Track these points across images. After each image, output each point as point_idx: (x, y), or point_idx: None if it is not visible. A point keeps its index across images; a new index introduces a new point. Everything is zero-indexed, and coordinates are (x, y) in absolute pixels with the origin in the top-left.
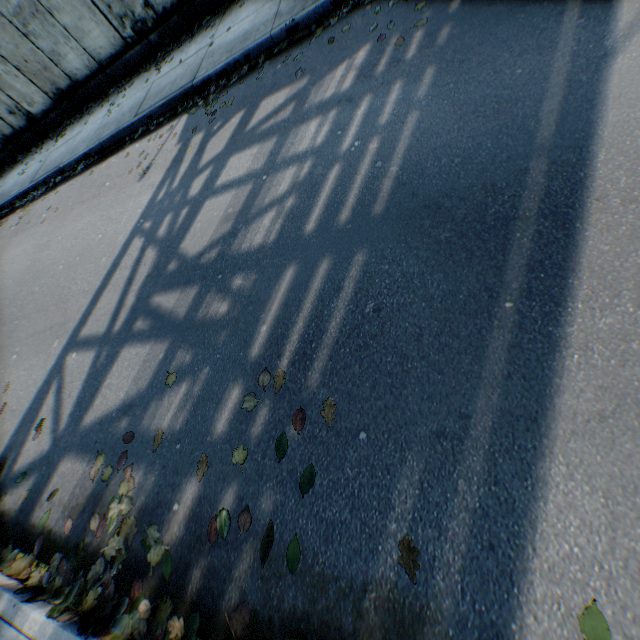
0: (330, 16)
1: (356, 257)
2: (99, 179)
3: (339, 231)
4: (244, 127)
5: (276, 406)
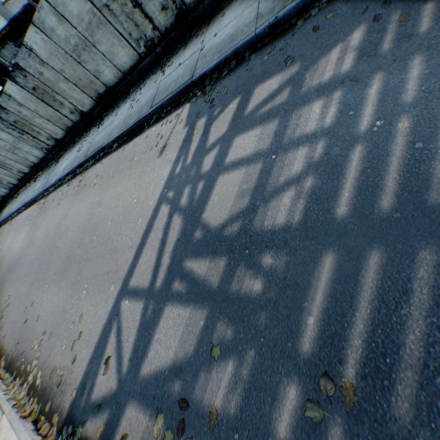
0: (309, 8)
1: (420, 254)
2: (128, 155)
3: (383, 219)
4: (242, 111)
5: (352, 429)
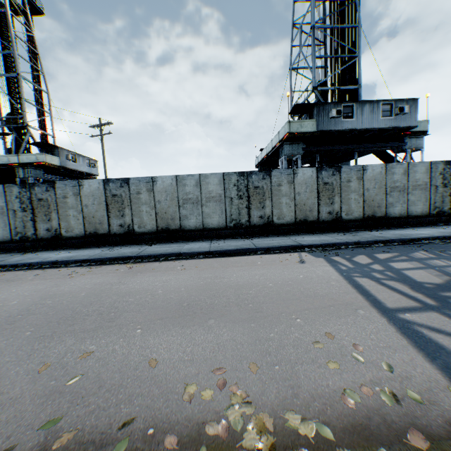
0: (373, 244)
1: None
2: (240, 260)
3: None
4: (376, 258)
5: None
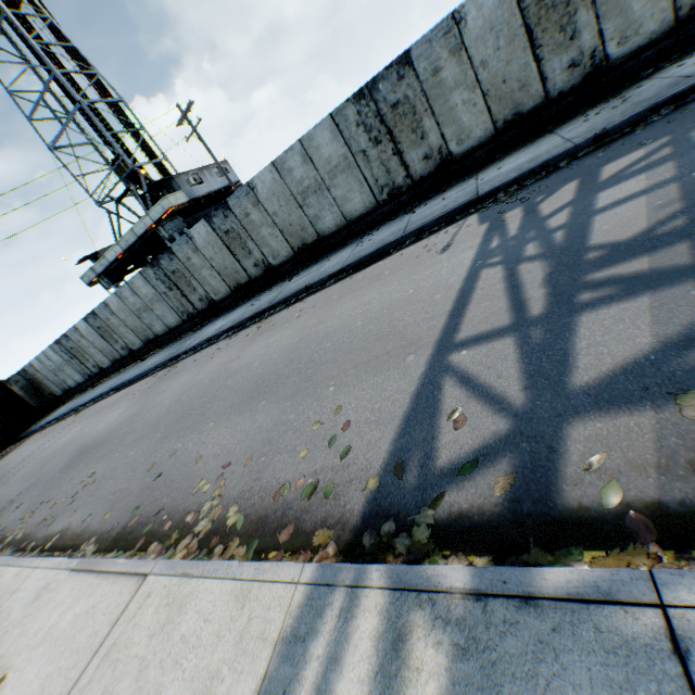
0: (645, 119)
1: None
2: (368, 275)
3: None
4: (592, 181)
5: None
